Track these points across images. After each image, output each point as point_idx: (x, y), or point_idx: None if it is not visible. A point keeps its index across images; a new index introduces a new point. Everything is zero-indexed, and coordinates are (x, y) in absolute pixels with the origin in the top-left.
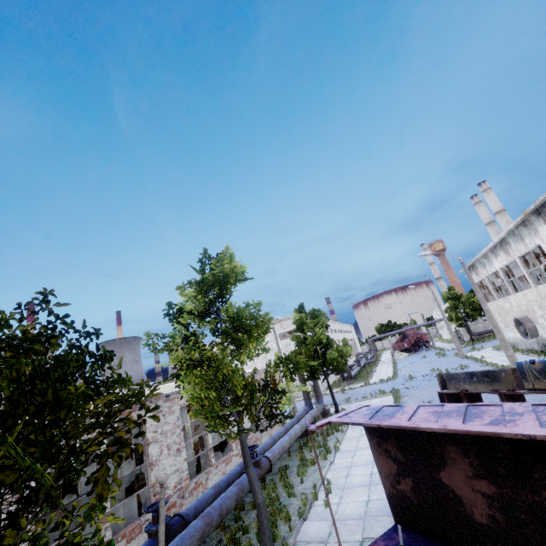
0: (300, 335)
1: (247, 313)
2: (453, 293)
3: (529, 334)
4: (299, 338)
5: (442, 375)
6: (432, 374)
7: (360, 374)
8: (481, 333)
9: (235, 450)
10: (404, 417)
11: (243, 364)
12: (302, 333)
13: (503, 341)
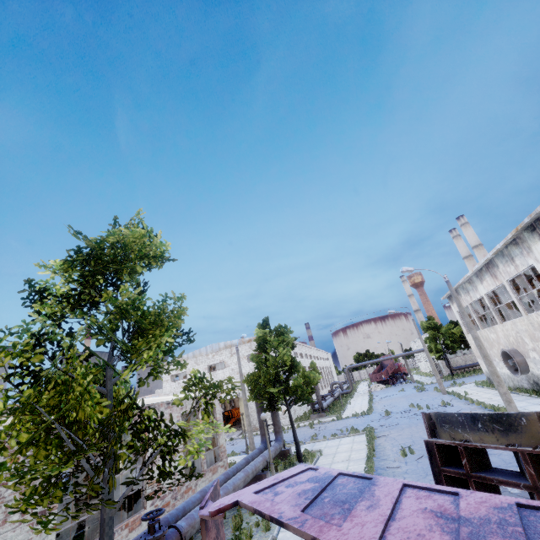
0: (262, 355)
1: (159, 308)
2: (433, 322)
3: (519, 370)
4: (260, 358)
5: (430, 416)
6: (411, 410)
7: (333, 405)
8: (461, 367)
9: (149, 506)
10: (373, 522)
11: (143, 384)
12: (263, 353)
13: (495, 375)
